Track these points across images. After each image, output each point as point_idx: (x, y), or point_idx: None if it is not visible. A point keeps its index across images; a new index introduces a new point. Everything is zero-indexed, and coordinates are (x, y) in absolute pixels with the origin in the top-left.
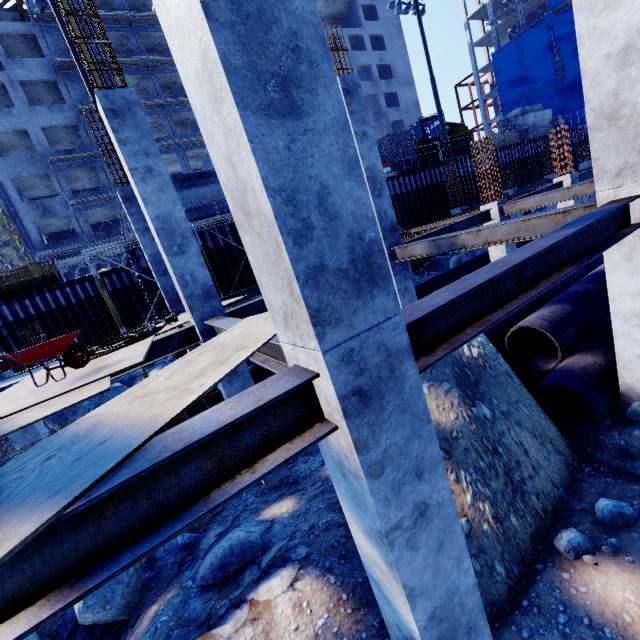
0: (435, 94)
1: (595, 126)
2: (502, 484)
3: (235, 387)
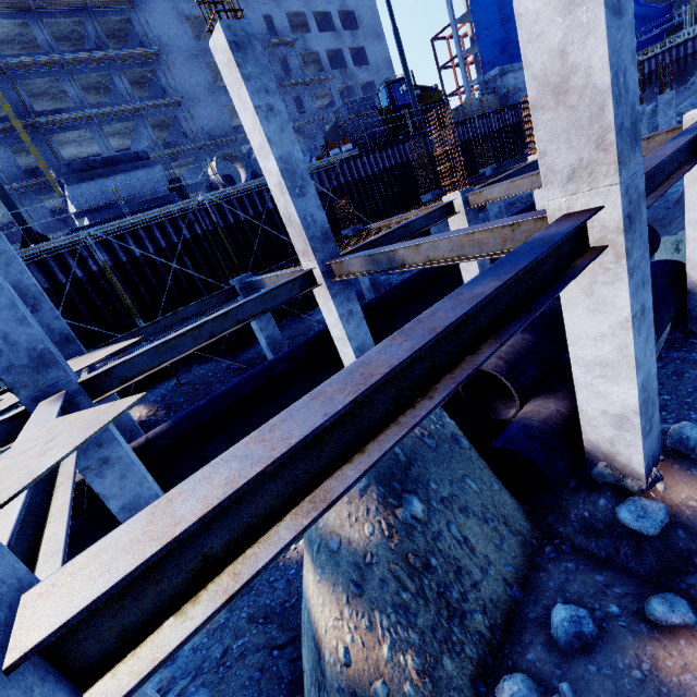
0: (400, 49)
1: (539, 103)
2: (433, 615)
3: (110, 480)
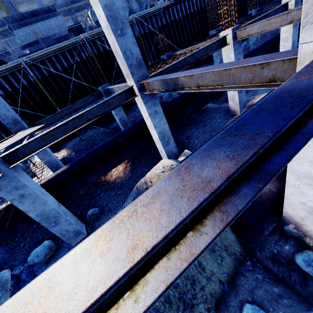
0: None
1: None
2: (174, 310)
3: (27, 204)
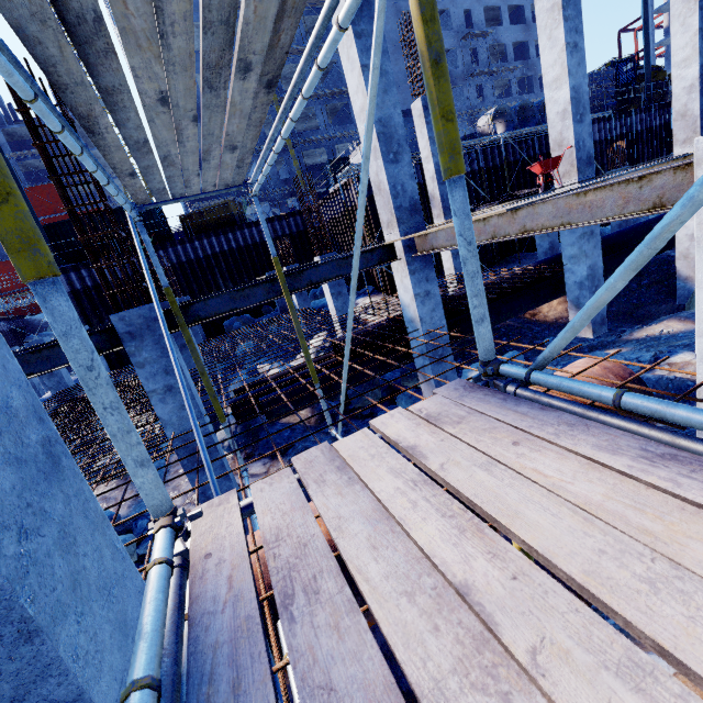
0: (645, 27)
1: None
2: None
3: (590, 246)
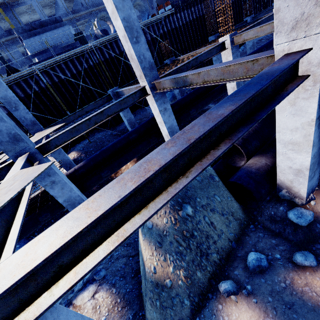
0: None
1: None
2: (193, 255)
3: (57, 190)
